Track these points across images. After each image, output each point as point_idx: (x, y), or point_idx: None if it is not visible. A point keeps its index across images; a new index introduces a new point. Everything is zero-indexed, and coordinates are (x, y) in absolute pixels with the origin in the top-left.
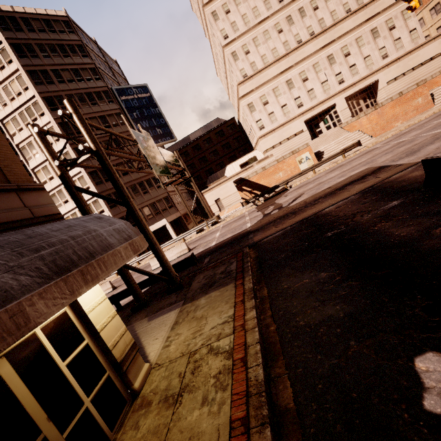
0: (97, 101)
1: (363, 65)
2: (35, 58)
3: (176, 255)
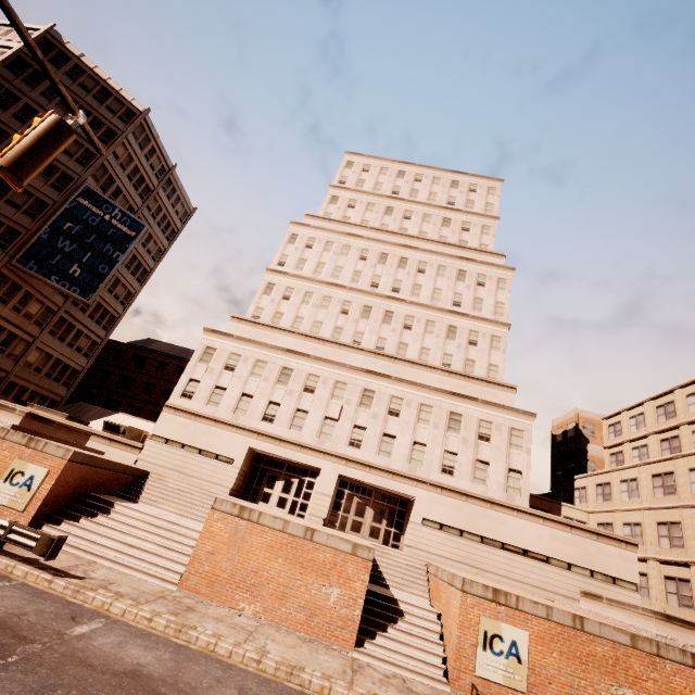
0: None
1: (405, 451)
2: (27, 84)
3: None
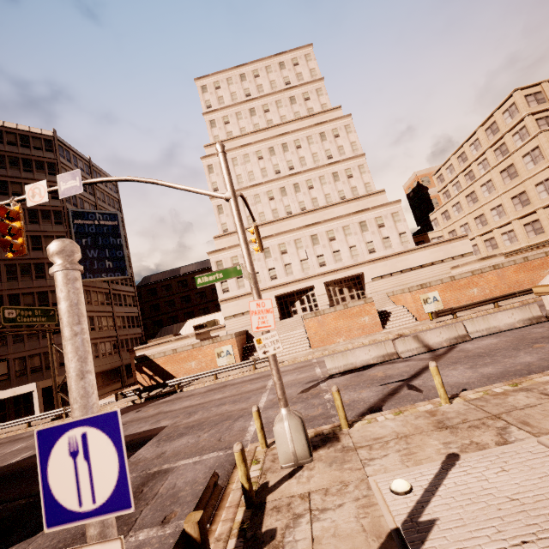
0: (40, 220)
1: (348, 254)
2: None
3: None
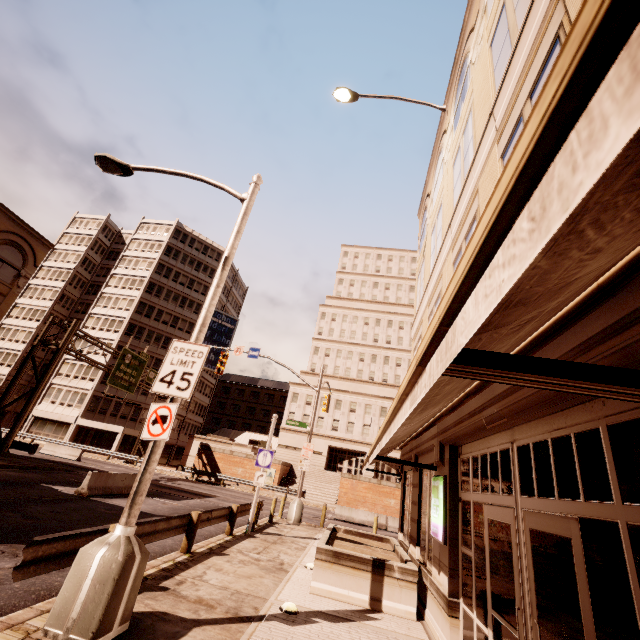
0: (186, 306)
1: None
2: (174, 260)
3: (66, 455)
